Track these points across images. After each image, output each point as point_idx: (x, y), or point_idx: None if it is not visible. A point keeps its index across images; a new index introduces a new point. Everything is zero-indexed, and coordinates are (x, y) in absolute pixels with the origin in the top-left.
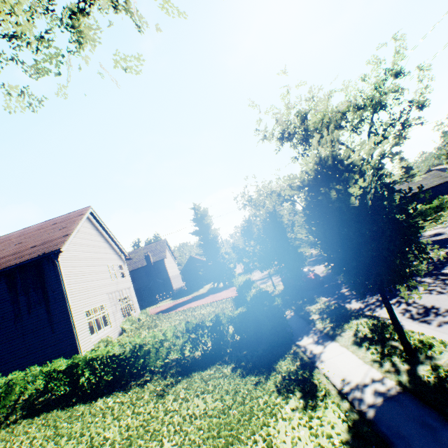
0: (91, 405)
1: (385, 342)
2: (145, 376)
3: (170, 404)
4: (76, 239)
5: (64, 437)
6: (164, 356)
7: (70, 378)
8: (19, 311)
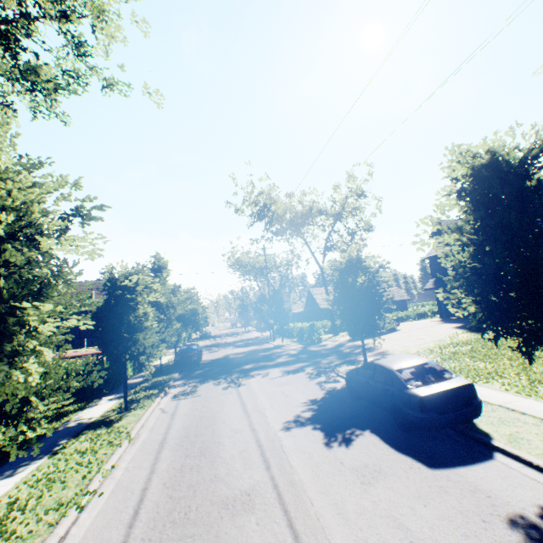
0: None
1: (133, 403)
2: None
3: None
4: None
5: None
6: None
7: None
8: None
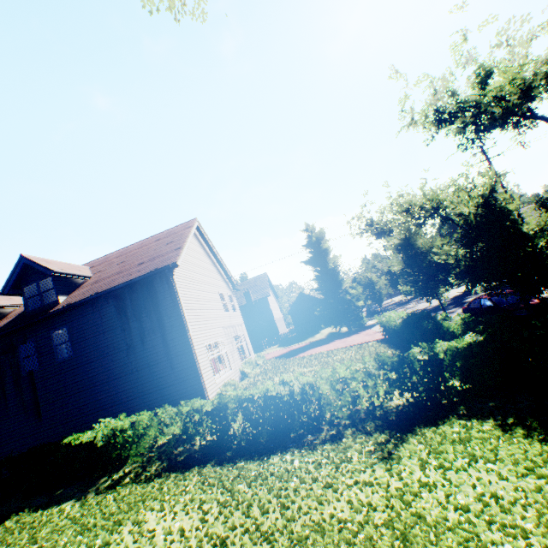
0: (263, 463)
1: None
2: (324, 430)
3: (418, 474)
4: (186, 256)
5: (252, 506)
6: (350, 403)
7: (217, 424)
8: (132, 340)
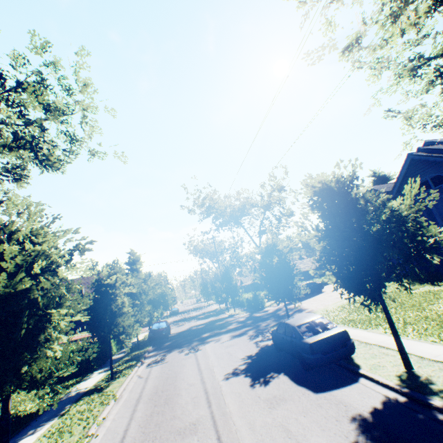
0: None
1: (117, 373)
2: None
3: None
4: None
5: None
6: None
7: None
8: None
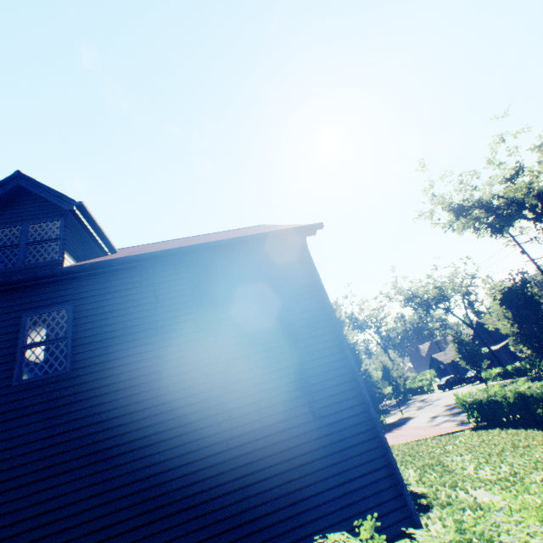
0: None
1: None
2: None
3: None
4: None
5: None
6: None
7: None
8: (220, 348)
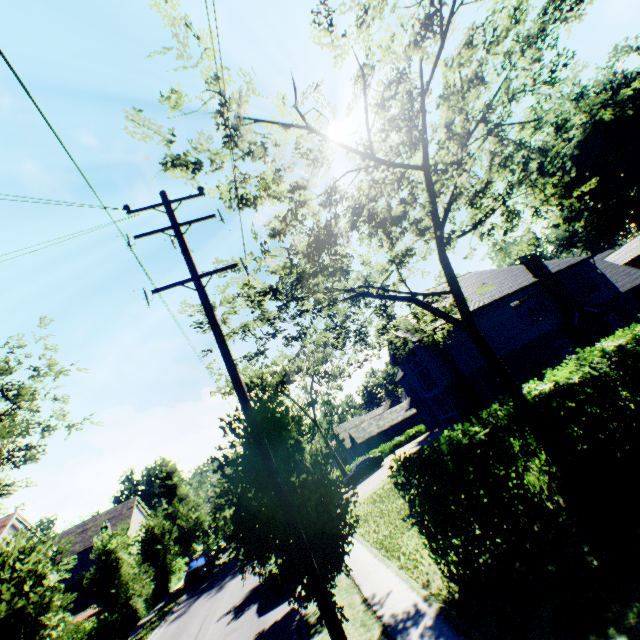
0: None
1: None
2: None
3: None
4: None
5: None
6: None
7: None
8: None
